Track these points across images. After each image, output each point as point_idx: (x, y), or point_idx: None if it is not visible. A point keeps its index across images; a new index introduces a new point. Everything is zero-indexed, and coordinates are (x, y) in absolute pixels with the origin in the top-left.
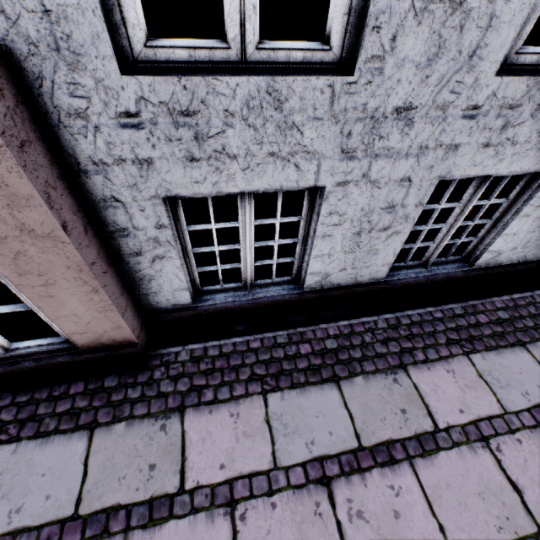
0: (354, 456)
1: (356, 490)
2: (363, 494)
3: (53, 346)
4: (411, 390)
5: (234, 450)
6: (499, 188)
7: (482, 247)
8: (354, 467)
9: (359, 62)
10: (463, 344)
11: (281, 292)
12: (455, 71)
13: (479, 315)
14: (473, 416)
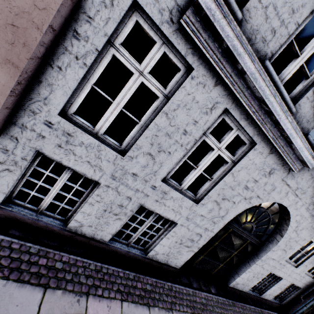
0: None
1: None
2: None
3: None
4: (83, 309)
5: None
6: (161, 221)
7: (152, 247)
8: None
9: (126, 155)
10: (123, 294)
11: (54, 223)
12: (151, 173)
13: (139, 282)
14: None
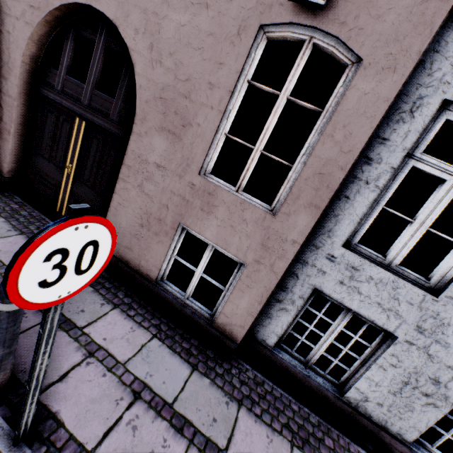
0: None
1: None
2: None
3: (204, 312)
4: None
5: None
6: None
7: None
8: None
9: (442, 294)
10: None
11: (326, 386)
12: None
13: None
14: None
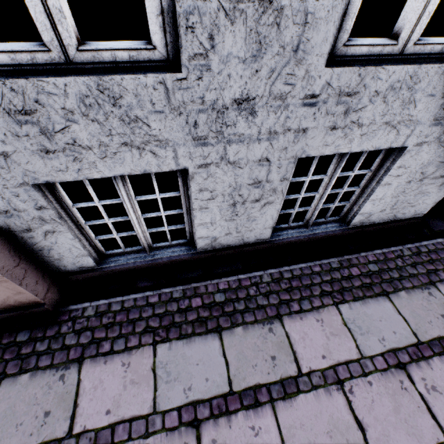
0: (224, 400)
1: (221, 431)
2: (227, 434)
3: None
4: (283, 338)
5: (120, 397)
6: (360, 161)
7: (354, 210)
8: (223, 410)
9: (182, 59)
10: (334, 295)
11: (177, 253)
12: (283, 64)
13: (353, 268)
14: (333, 361)
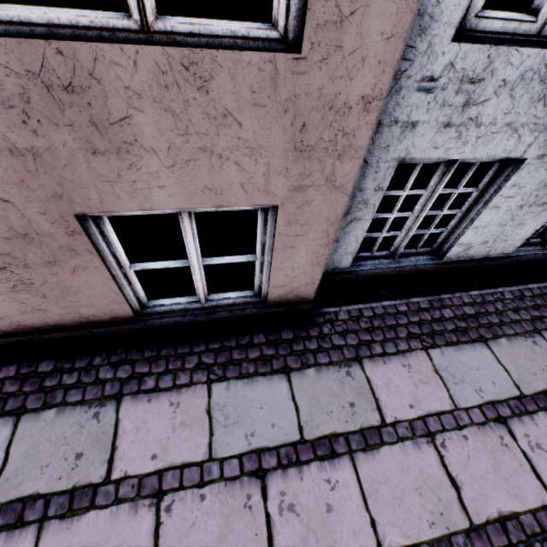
0: (519, 402)
1: (529, 428)
2: (536, 431)
3: (244, 299)
4: None
5: (416, 394)
6: None
7: None
8: (522, 410)
9: None
10: None
11: (422, 261)
12: None
13: None
14: None
